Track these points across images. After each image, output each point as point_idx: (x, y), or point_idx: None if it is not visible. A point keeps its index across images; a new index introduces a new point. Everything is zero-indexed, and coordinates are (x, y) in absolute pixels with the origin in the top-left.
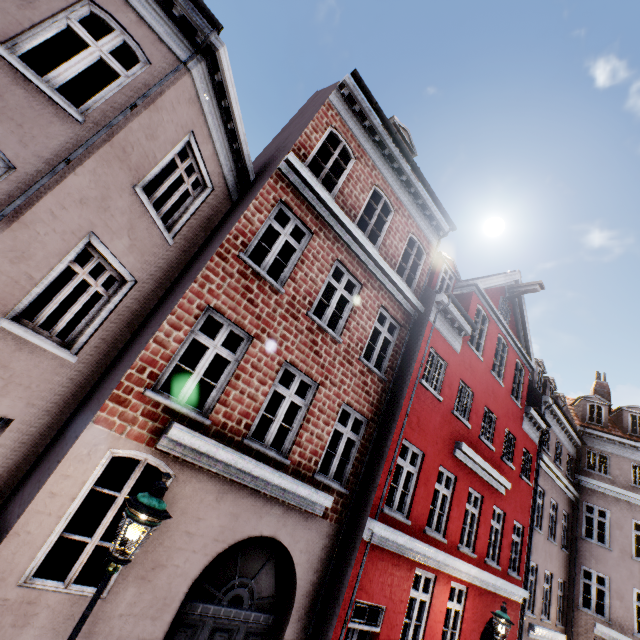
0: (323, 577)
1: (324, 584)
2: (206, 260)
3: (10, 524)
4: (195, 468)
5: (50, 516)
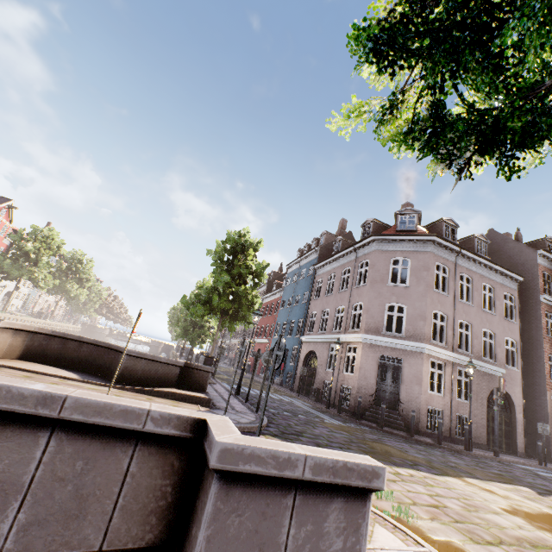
0: None
1: None
2: (541, 341)
3: (544, 414)
4: None
5: (550, 412)
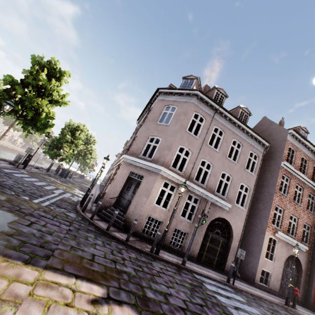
0: (307, 267)
1: (308, 268)
2: (273, 194)
3: (259, 248)
4: (280, 239)
5: (265, 247)
